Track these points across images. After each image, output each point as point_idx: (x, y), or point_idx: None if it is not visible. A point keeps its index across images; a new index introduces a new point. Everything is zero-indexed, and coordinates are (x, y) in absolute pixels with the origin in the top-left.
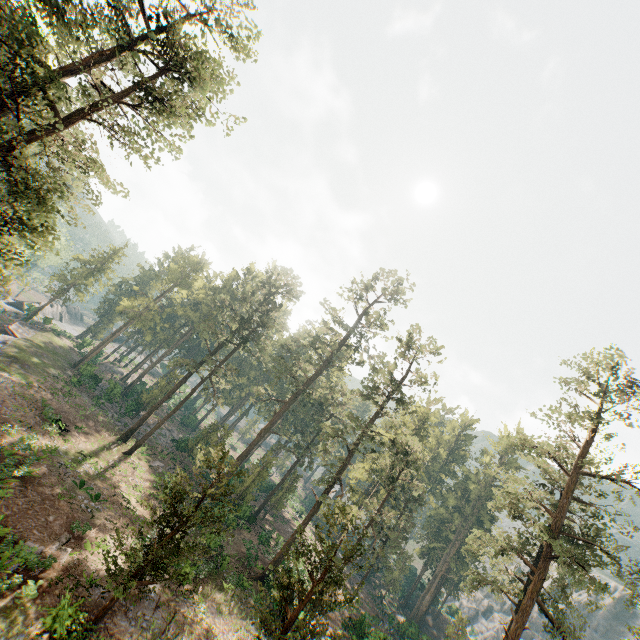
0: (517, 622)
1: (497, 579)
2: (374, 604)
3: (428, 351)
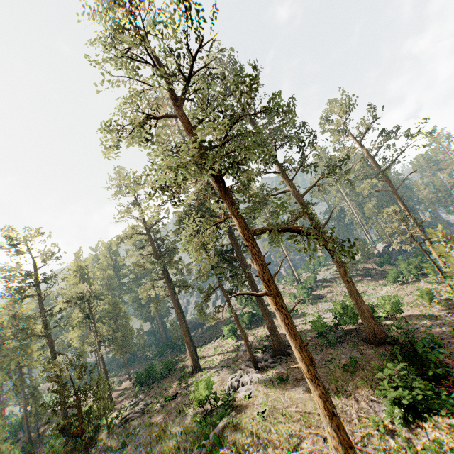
0: (173, 300)
1: (163, 295)
2: (145, 364)
3: (33, 236)
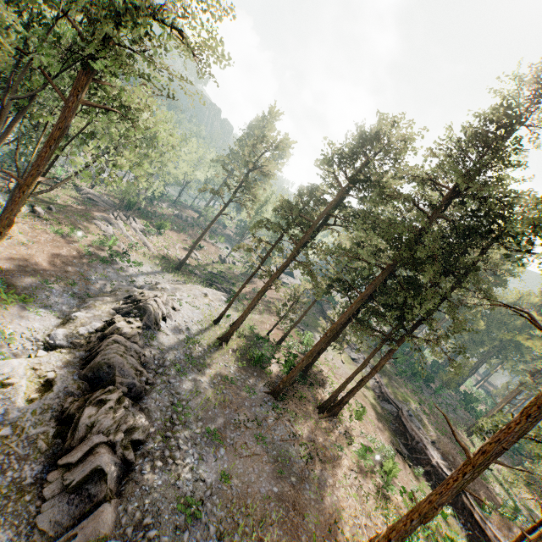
0: None
1: None
2: None
3: None
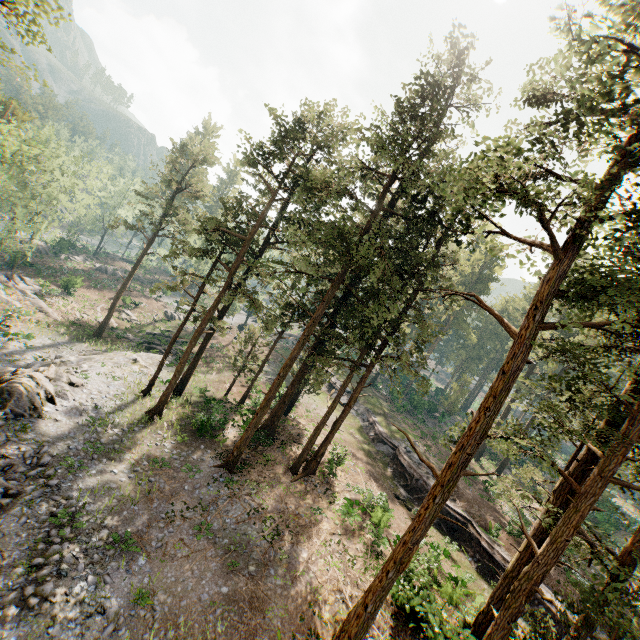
0: None
1: None
2: None
3: None
